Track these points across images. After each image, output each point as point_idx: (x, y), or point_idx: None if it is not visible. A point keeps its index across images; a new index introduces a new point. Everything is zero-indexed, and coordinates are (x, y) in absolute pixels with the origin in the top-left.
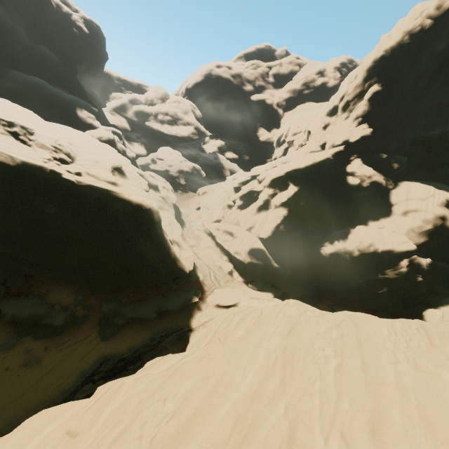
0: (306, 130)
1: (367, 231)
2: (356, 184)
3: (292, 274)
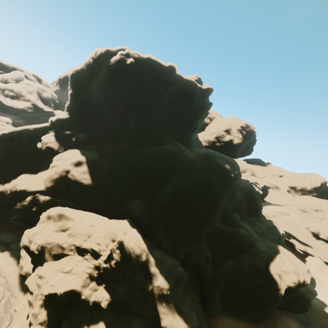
0: None
1: (23, 177)
2: (39, 147)
3: None
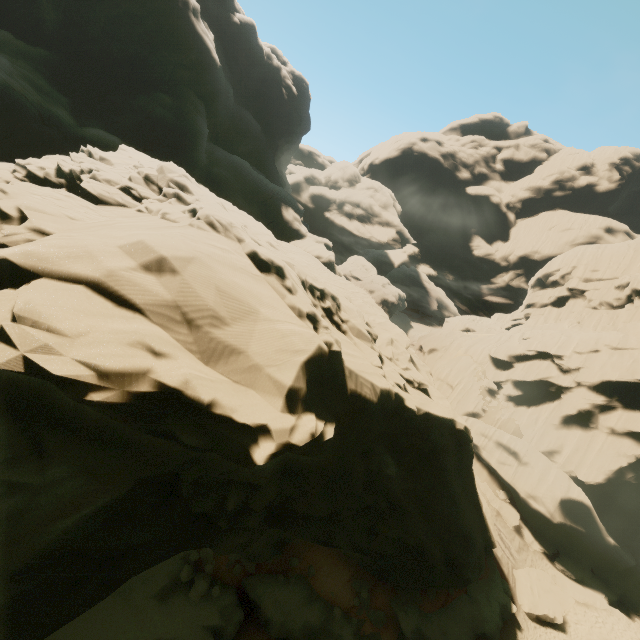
0: (632, 287)
1: None
2: None
3: (636, 562)
